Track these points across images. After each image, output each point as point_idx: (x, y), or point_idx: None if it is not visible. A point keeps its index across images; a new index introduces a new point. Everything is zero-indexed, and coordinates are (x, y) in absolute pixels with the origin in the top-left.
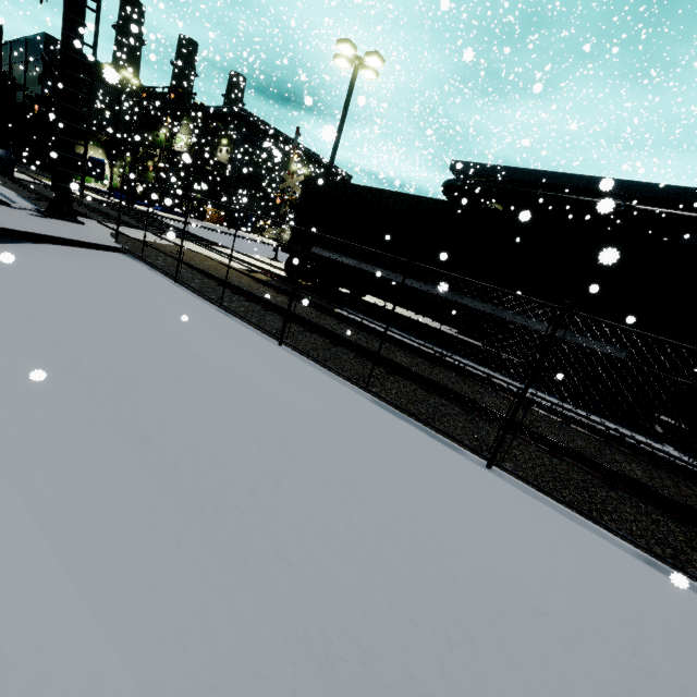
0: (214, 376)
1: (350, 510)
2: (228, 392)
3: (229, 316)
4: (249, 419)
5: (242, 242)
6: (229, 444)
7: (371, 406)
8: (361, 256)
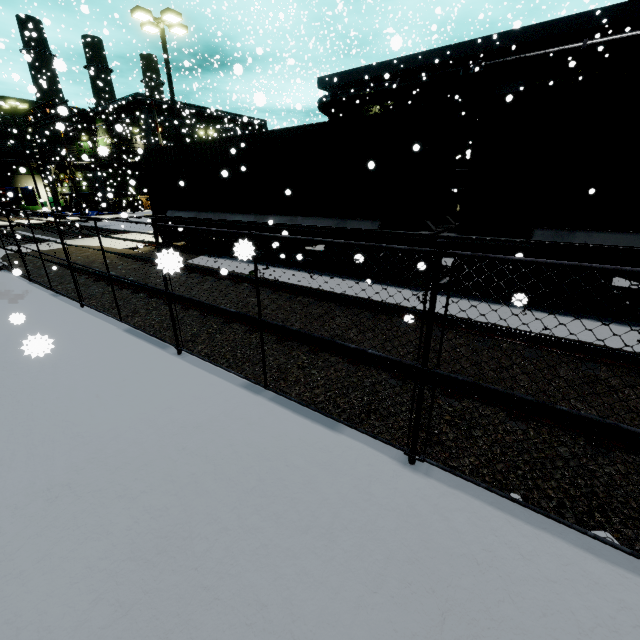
0: None
1: (1, 408)
2: None
3: (57, 296)
4: None
5: None
6: None
7: (119, 334)
8: (198, 207)
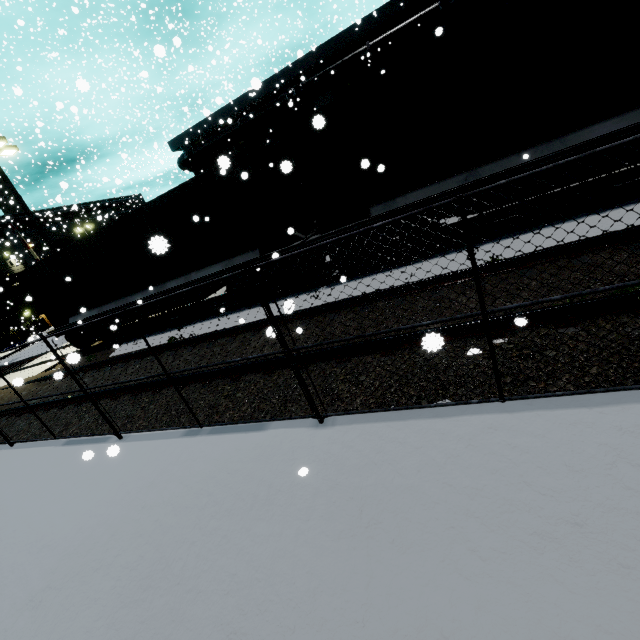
0: None
1: None
2: None
3: None
4: None
5: None
6: None
7: (58, 451)
8: (98, 303)
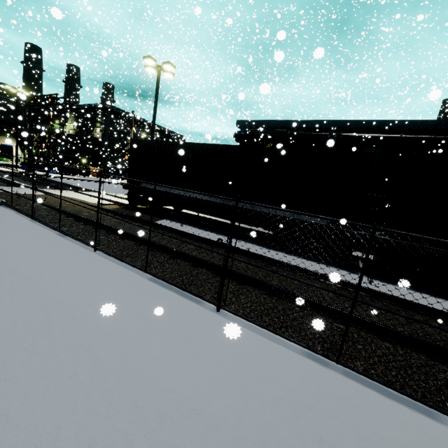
0: (17, 281)
1: (78, 364)
2: (22, 292)
3: (64, 237)
4: (29, 309)
5: (113, 186)
6: (2, 331)
7: (146, 283)
8: (171, 185)
